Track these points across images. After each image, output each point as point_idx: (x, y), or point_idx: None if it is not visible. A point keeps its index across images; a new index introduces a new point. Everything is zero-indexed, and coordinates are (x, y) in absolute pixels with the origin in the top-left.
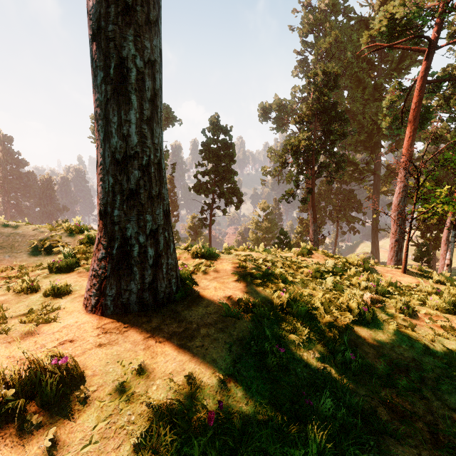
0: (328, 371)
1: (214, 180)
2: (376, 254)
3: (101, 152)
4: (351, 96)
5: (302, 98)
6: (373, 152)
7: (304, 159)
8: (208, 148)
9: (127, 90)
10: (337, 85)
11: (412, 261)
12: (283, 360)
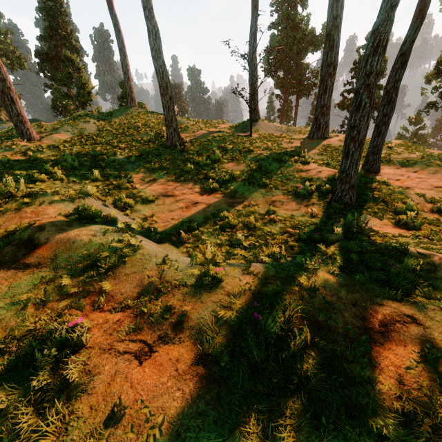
0: None
1: None
2: None
3: (318, 104)
4: None
5: None
6: None
7: None
8: (359, 66)
9: (326, 91)
10: None
11: None
12: None
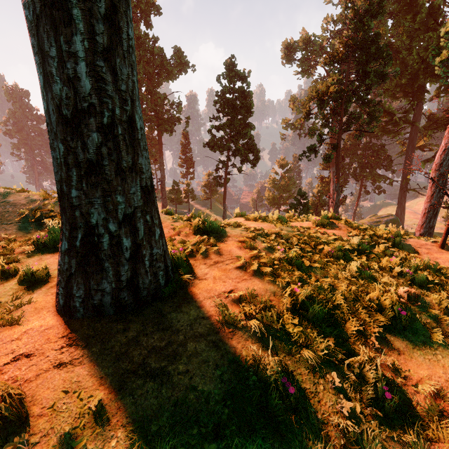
0: (352, 410)
1: (230, 135)
2: (401, 216)
3: (44, 105)
4: (397, 26)
5: (335, 32)
6: (415, 99)
7: (331, 110)
8: (223, 98)
9: None
10: (382, 9)
11: (440, 223)
12: (292, 401)
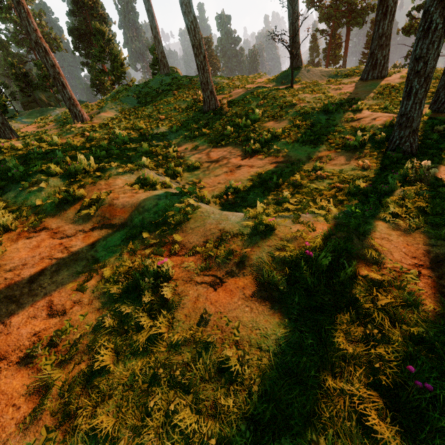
0: None
1: None
2: None
3: (375, 35)
4: None
5: None
6: None
7: None
8: None
9: (386, 15)
10: None
11: None
12: None
